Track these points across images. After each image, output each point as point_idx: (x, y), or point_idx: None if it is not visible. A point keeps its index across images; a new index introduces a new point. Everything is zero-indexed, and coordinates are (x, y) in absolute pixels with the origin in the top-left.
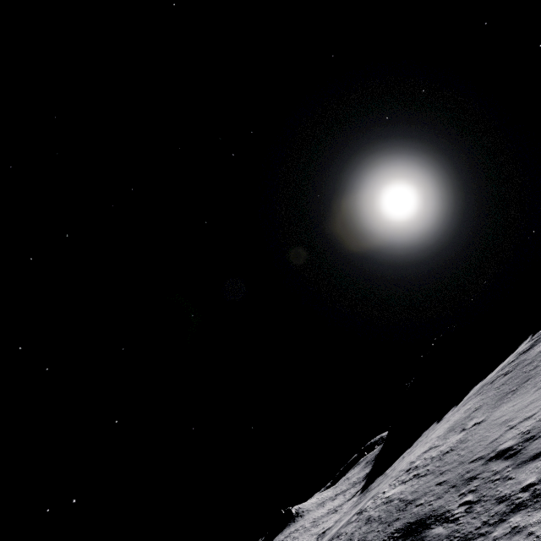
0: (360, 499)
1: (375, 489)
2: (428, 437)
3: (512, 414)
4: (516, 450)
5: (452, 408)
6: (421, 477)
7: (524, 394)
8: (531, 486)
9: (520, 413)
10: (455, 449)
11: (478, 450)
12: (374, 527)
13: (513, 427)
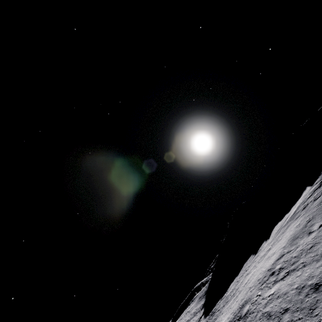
0: (210, 319)
1: (228, 305)
2: (261, 258)
3: None
4: None
5: (263, 242)
6: (301, 268)
7: None
8: None
9: None
10: (321, 240)
11: None
12: (289, 318)
13: None
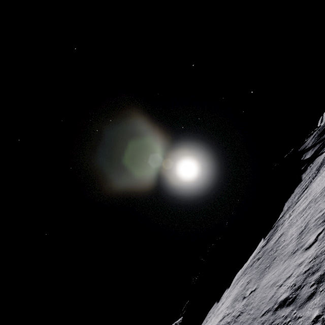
0: None
1: None
2: (216, 311)
3: (276, 278)
4: (292, 297)
5: (226, 290)
6: None
7: (277, 266)
8: (318, 317)
9: (281, 276)
10: (244, 311)
11: (263, 307)
12: None
13: (281, 285)
